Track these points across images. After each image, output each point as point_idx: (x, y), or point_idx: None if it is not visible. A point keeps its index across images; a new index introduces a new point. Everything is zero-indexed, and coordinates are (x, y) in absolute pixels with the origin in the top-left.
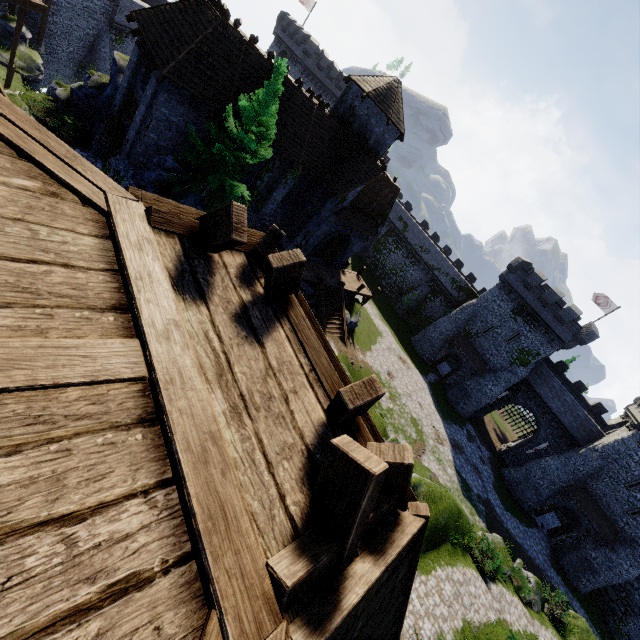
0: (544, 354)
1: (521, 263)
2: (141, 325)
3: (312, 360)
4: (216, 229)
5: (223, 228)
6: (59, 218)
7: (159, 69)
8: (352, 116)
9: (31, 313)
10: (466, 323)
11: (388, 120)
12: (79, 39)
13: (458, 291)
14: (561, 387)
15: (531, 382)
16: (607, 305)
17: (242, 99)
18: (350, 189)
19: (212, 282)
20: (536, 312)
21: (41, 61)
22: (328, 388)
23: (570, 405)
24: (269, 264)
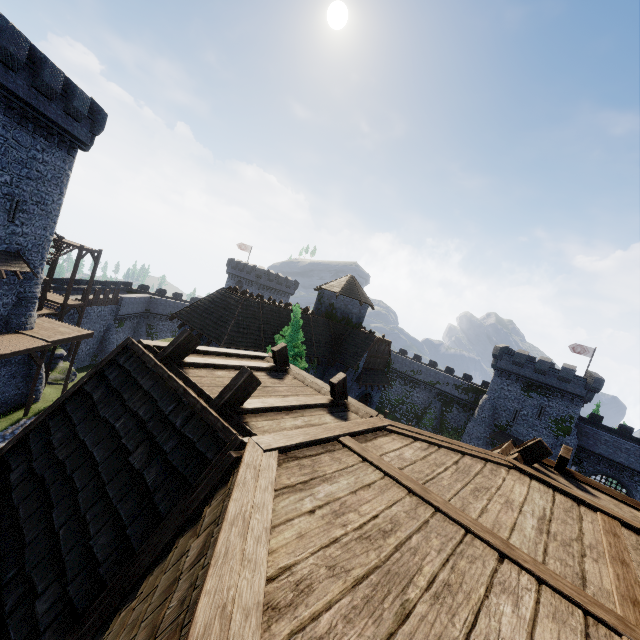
0: (576, 415)
1: (501, 350)
2: (593, 505)
3: (611, 495)
4: (537, 453)
5: (542, 451)
6: (522, 478)
7: (212, 343)
8: (333, 309)
9: (583, 514)
10: (492, 418)
11: (360, 302)
12: (94, 338)
13: (466, 393)
14: (613, 438)
15: (585, 446)
16: (585, 351)
17: (277, 338)
18: (359, 358)
19: (554, 478)
20: (541, 382)
21: (73, 367)
22: (632, 504)
23: (634, 451)
24: (564, 458)
